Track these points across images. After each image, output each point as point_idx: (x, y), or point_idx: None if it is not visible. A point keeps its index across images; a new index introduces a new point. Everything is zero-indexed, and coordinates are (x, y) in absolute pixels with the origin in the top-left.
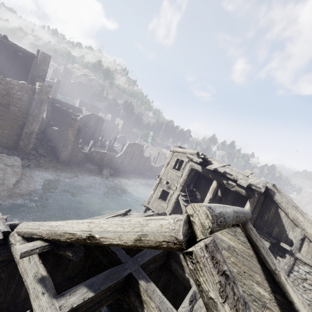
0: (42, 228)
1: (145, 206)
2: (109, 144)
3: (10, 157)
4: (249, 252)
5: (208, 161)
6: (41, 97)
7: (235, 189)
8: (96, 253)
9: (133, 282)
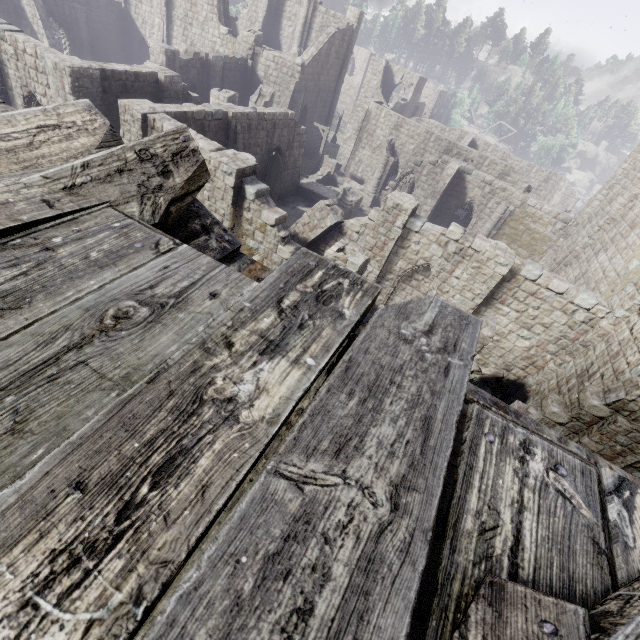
0: None
1: None
2: None
3: None
4: None
5: None
6: None
7: None
8: None
9: None
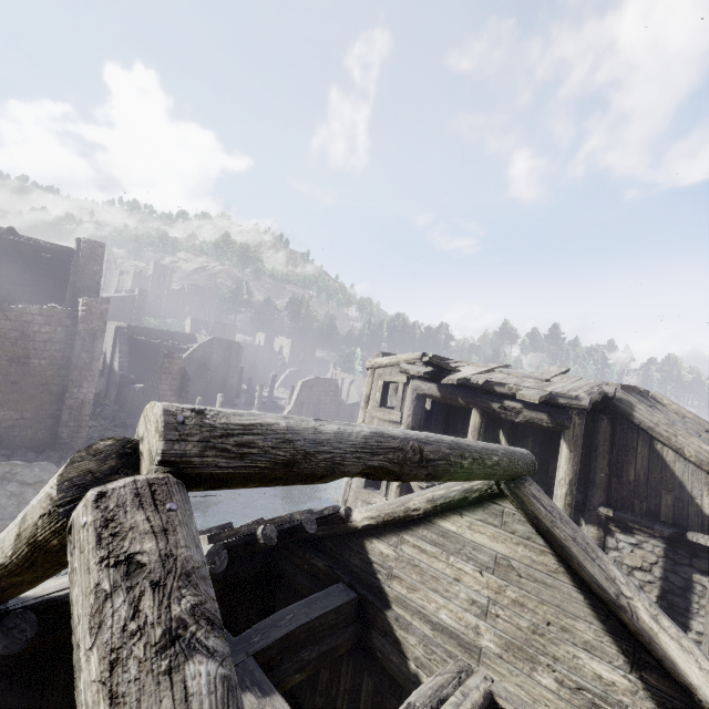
0: None
1: None
2: (259, 393)
3: (32, 465)
4: (546, 563)
5: (445, 366)
6: (90, 326)
7: (524, 418)
8: None
9: None
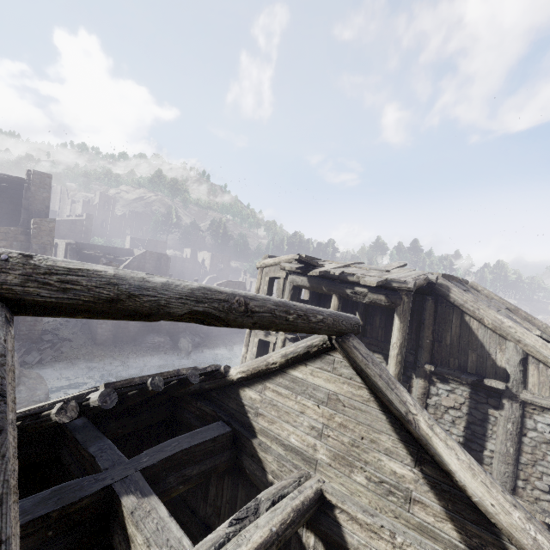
0: None
1: None
2: None
3: None
4: (362, 395)
5: (312, 263)
6: (41, 241)
7: (369, 299)
8: (73, 468)
9: (116, 504)
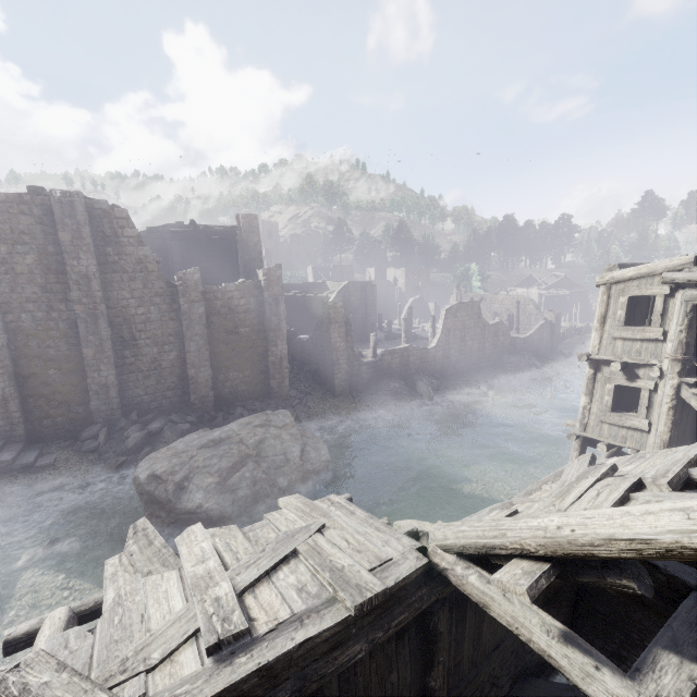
0: (516, 535)
1: (578, 437)
2: (405, 327)
3: (276, 413)
4: None
5: None
6: (272, 292)
7: None
8: None
9: None
